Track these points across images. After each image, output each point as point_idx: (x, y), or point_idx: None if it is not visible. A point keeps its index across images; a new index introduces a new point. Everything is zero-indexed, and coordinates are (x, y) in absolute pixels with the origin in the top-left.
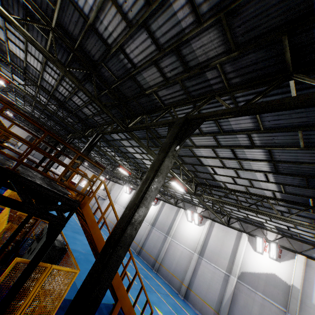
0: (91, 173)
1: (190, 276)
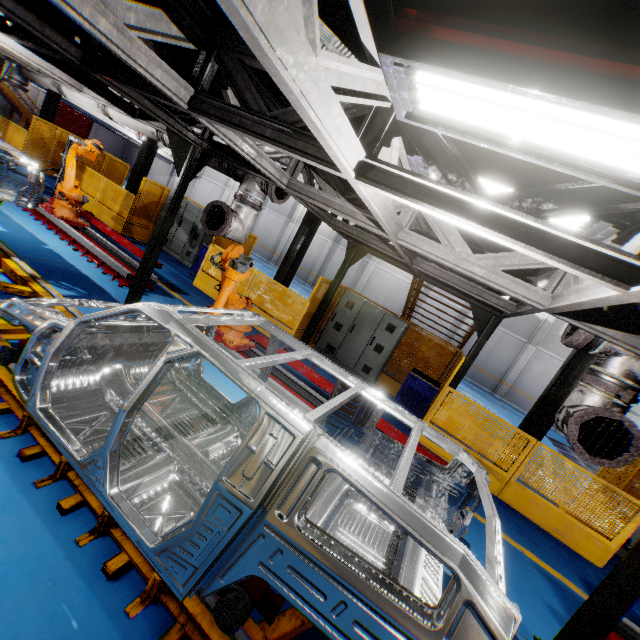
0: None
1: None
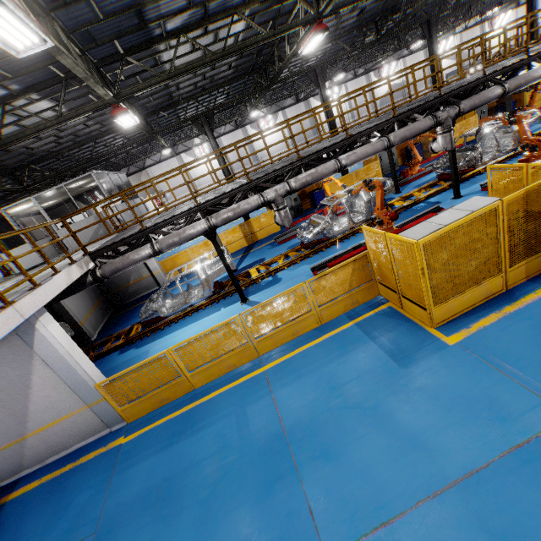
0: (33, 220)
1: None
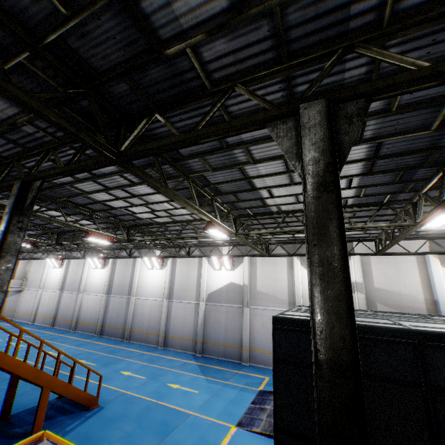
0: None
1: (165, 324)
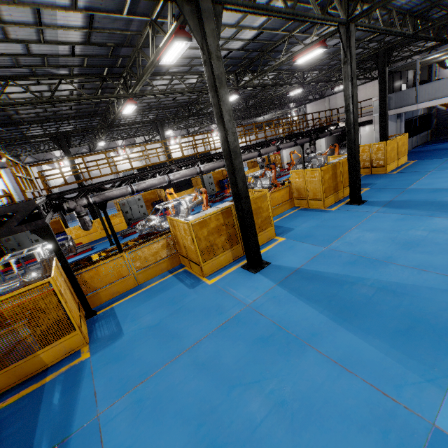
0: None
1: None
